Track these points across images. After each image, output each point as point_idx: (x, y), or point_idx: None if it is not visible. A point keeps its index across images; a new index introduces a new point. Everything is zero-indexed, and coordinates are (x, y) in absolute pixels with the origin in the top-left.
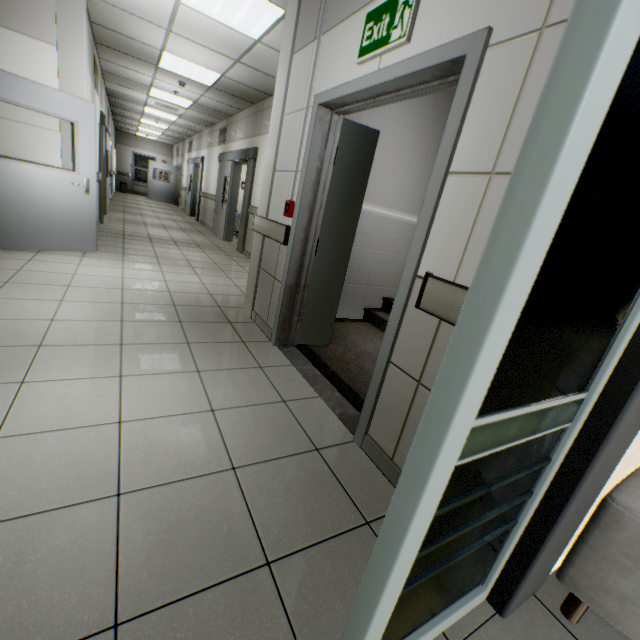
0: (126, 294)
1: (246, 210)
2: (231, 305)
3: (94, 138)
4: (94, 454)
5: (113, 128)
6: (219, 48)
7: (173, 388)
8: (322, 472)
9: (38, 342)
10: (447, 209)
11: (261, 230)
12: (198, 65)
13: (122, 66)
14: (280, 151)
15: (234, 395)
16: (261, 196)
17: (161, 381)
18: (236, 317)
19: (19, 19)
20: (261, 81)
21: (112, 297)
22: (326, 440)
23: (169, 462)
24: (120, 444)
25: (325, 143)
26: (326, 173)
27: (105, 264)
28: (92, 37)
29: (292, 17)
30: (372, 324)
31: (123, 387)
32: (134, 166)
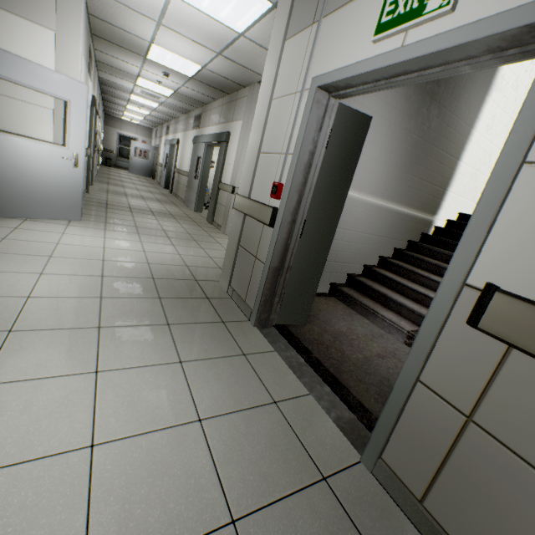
0: (106, 266)
1: (217, 186)
2: (207, 278)
3: (85, 116)
4: (55, 508)
5: (102, 112)
6: (204, 41)
7: (154, 387)
8: (338, 520)
9: (8, 326)
10: (522, 207)
11: (243, 209)
12: (182, 57)
13: (114, 57)
14: (266, 133)
15: (221, 395)
16: (243, 176)
17: (141, 378)
18: (213, 292)
19: (21, 4)
20: (238, 73)
21: (92, 269)
22: (331, 462)
23: (152, 516)
24: (90, 486)
25: (319, 126)
26: (318, 156)
27: (88, 233)
28: (89, 28)
29: (286, 4)
30: (338, 299)
31: (98, 388)
32: (118, 144)
